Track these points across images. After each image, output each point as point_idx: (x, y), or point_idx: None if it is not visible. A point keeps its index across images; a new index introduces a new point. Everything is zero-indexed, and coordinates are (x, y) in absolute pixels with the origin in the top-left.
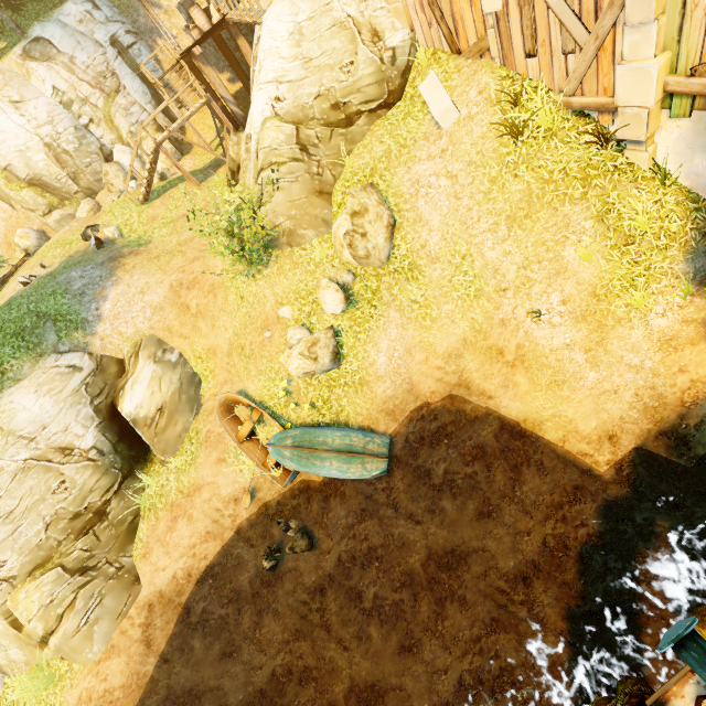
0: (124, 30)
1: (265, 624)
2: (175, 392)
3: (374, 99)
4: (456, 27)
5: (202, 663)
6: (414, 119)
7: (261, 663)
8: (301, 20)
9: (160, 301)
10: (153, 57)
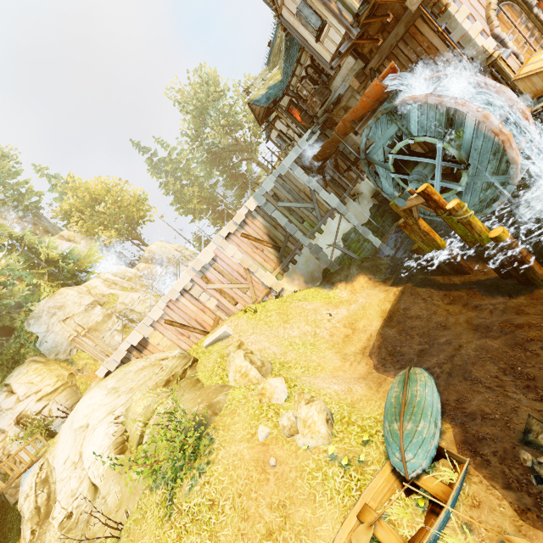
0: None
1: None
2: None
3: (188, 361)
4: (202, 326)
5: None
6: (215, 347)
7: None
8: (112, 385)
9: None
10: None
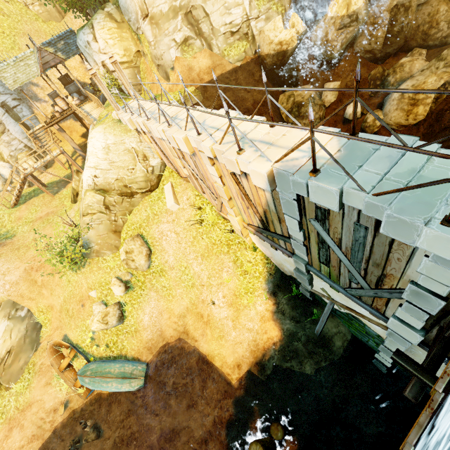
0: (11, 98)
1: None
2: (22, 337)
3: (144, 188)
4: (177, 168)
5: None
6: (161, 202)
7: None
8: (109, 143)
9: (16, 279)
10: (31, 112)
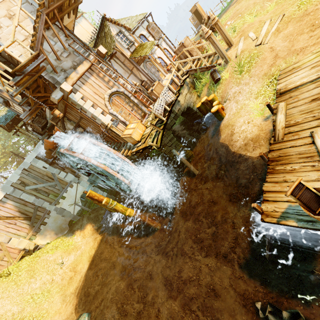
0: None
1: None
2: None
3: None
4: None
5: None
6: None
7: None
8: None
9: None
10: None
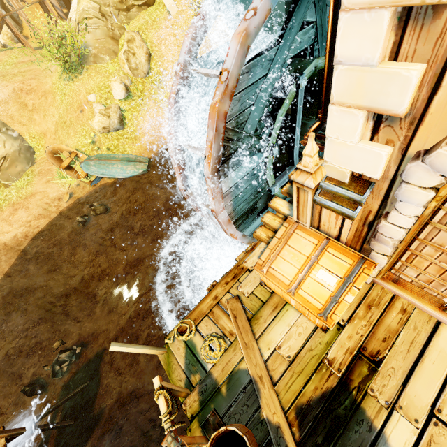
0: None
1: (77, 253)
2: (16, 151)
3: None
4: None
5: (35, 276)
6: (159, 11)
7: (75, 274)
8: None
9: (5, 98)
10: None
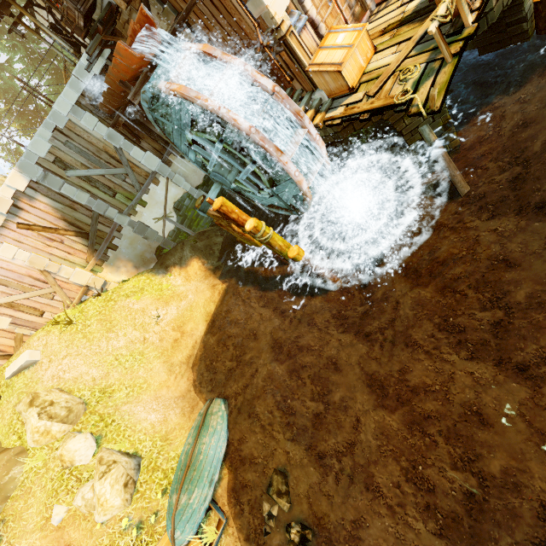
0: None
1: (376, 545)
2: None
3: None
4: None
5: None
6: (19, 380)
7: None
8: None
9: None
10: None
